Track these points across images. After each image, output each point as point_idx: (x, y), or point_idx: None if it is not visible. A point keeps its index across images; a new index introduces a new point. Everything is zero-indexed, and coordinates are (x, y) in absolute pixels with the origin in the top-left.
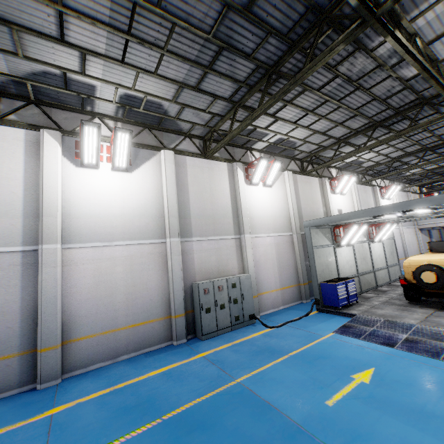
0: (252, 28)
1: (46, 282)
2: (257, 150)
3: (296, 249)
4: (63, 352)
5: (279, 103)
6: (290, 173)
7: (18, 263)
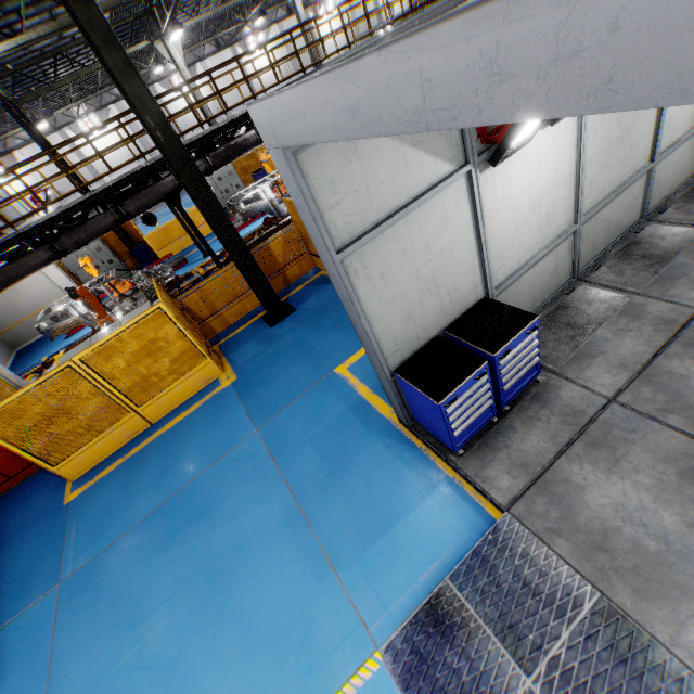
0: None
1: None
2: None
3: None
4: None
5: None
6: None
7: None
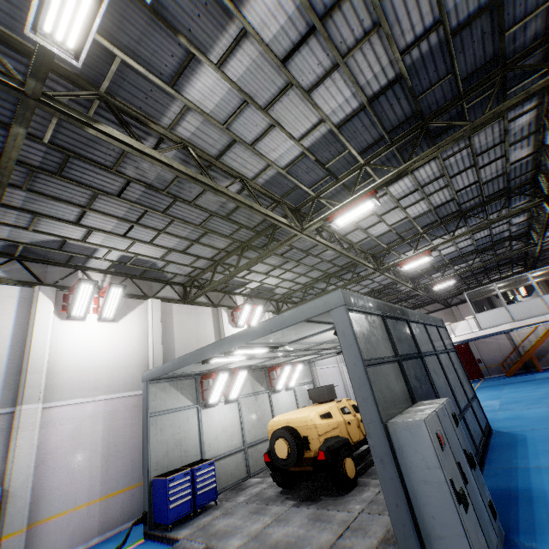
0: None
1: None
2: (97, 271)
3: None
4: None
5: (74, 208)
6: (157, 301)
7: None
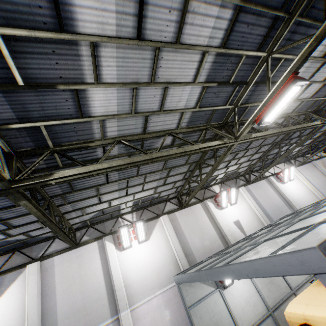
0: None
1: None
2: (127, 213)
3: None
4: None
5: (93, 198)
6: (165, 216)
7: None
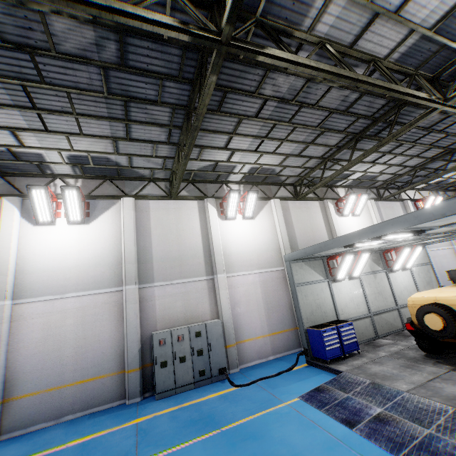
0: (141, 79)
1: None
2: (234, 183)
3: (289, 286)
4: (4, 411)
5: (224, 136)
6: (277, 200)
7: None
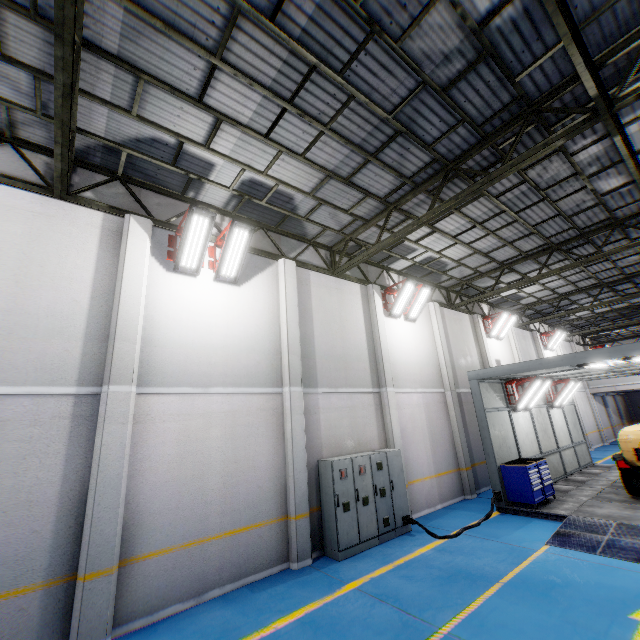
0: (442, 113)
1: (108, 449)
2: (395, 271)
3: (452, 414)
4: (117, 582)
5: None
6: (436, 304)
7: (65, 415)
